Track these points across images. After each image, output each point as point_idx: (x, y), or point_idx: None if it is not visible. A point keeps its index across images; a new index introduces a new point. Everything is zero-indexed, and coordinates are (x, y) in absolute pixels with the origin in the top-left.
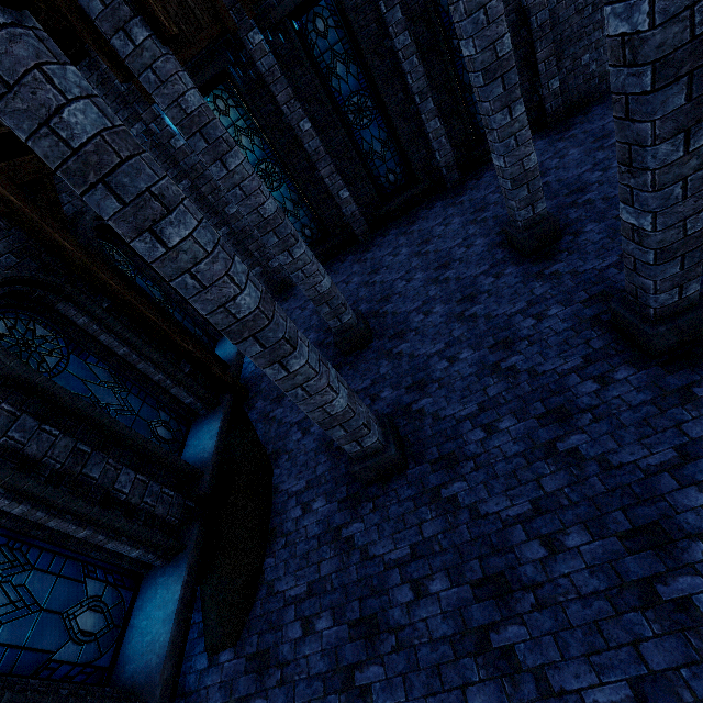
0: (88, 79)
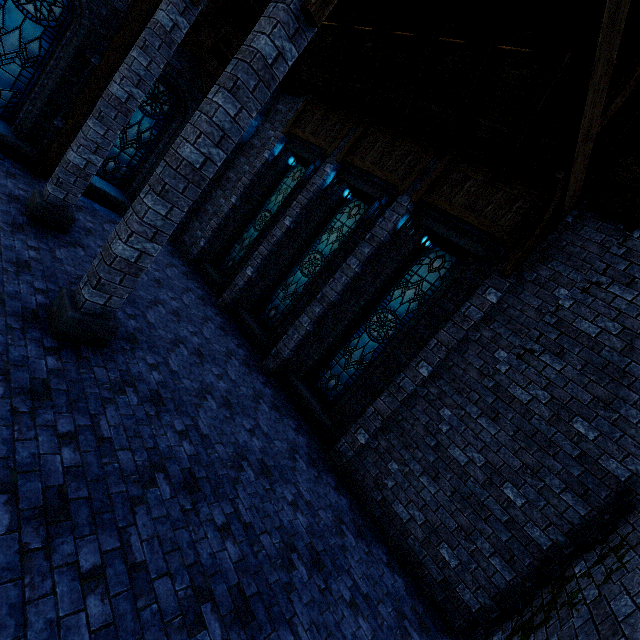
0: (290, 104)
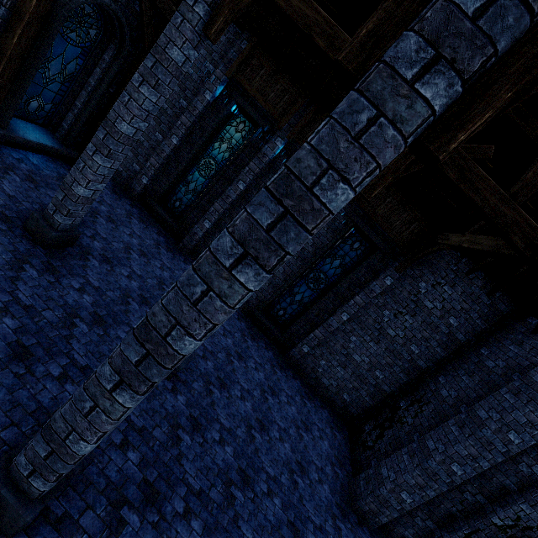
0: (230, 32)
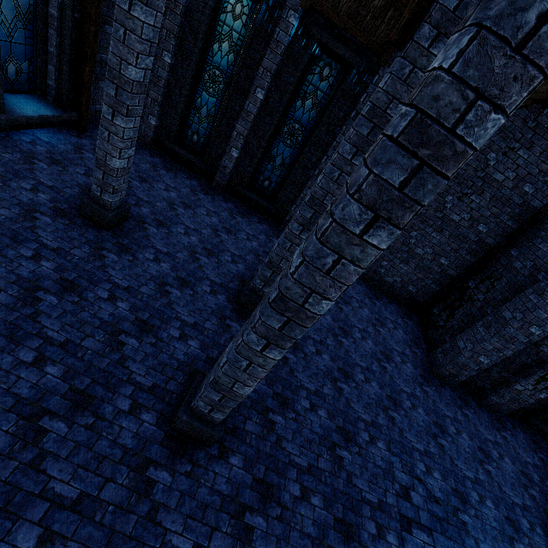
0: None
